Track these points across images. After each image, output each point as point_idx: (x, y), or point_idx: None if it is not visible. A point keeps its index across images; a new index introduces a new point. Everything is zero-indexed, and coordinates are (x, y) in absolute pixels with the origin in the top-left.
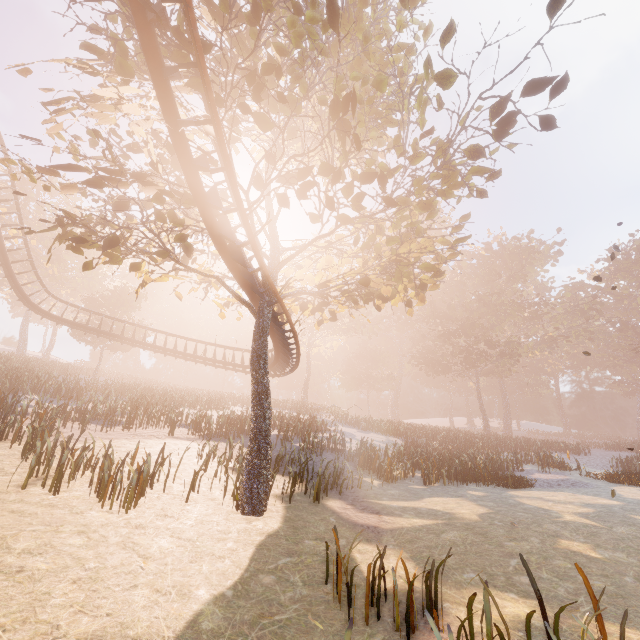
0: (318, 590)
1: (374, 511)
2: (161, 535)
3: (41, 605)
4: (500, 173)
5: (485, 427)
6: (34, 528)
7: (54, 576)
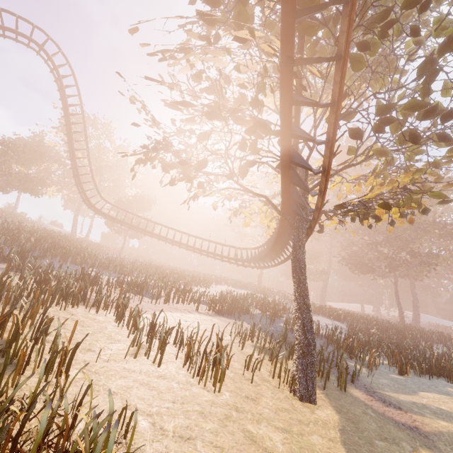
0: None
1: (395, 406)
2: (261, 422)
3: None
4: None
5: (401, 318)
6: (166, 405)
7: None
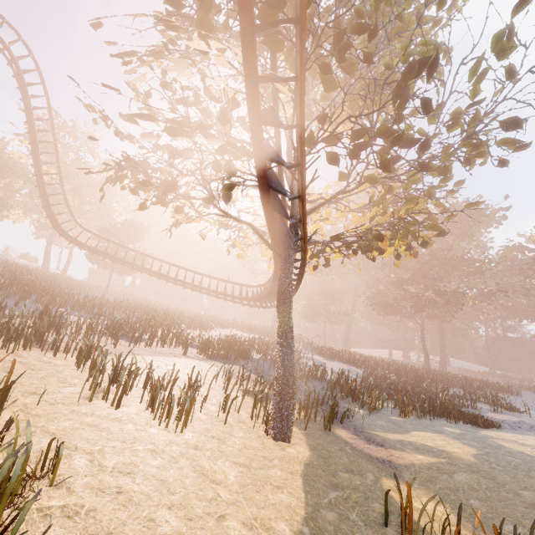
0: (381, 533)
1: (378, 443)
2: (219, 458)
3: (152, 534)
4: (529, 145)
5: (426, 363)
6: (113, 444)
7: (150, 500)
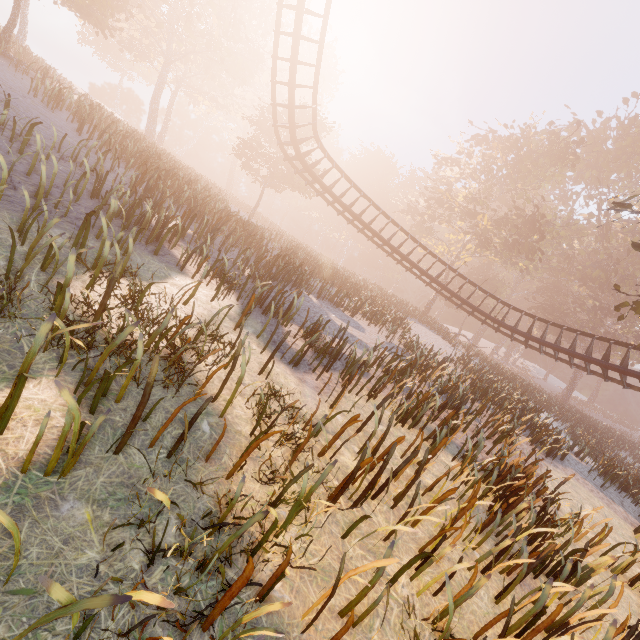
0: None
1: None
2: None
3: None
4: None
5: (566, 397)
6: None
7: None
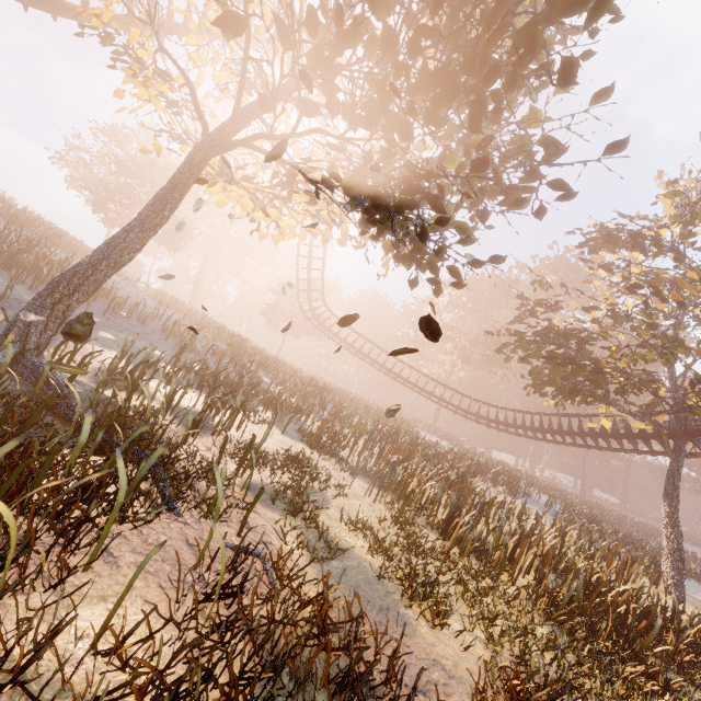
0: None
1: None
2: None
3: None
4: None
5: (582, 491)
6: None
7: None
